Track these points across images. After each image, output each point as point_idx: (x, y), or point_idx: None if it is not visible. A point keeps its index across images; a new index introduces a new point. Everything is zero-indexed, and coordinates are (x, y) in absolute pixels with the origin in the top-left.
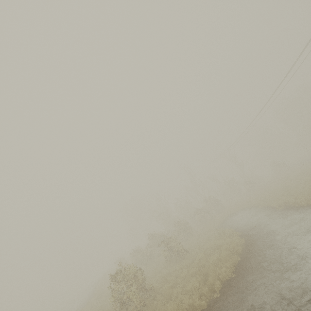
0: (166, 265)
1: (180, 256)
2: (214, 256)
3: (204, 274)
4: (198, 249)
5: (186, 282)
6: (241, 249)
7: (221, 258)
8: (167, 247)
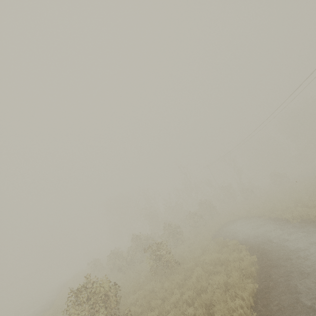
0: (150, 277)
1: (168, 268)
2: (220, 278)
3: (207, 305)
4: (193, 262)
5: (180, 313)
6: (255, 270)
7: (232, 283)
8: (154, 255)
